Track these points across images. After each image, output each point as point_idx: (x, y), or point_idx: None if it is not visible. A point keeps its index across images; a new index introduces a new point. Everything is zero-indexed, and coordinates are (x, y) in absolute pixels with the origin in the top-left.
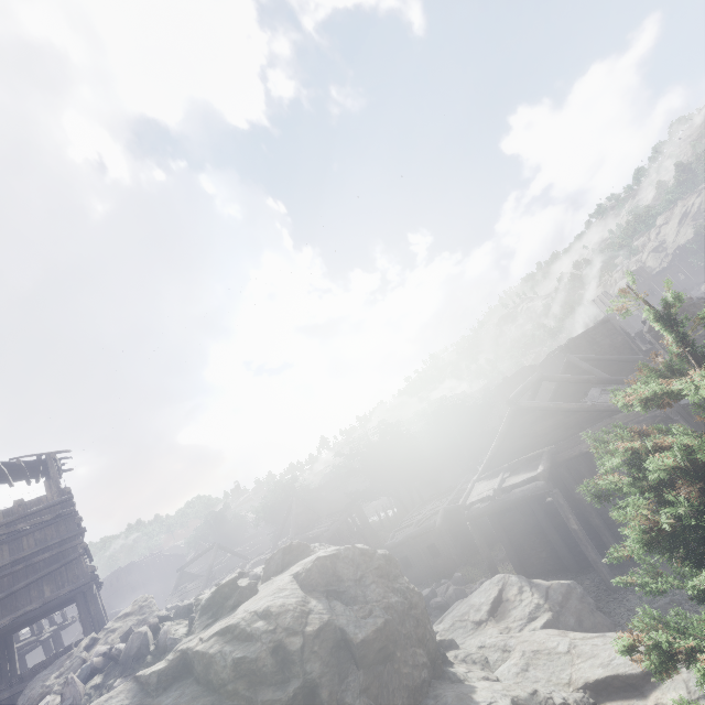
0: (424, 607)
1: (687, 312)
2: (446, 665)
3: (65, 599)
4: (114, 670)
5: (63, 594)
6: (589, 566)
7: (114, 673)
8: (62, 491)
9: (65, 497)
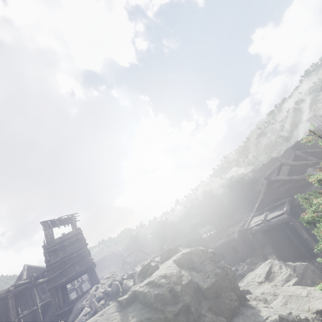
0: (233, 274)
1: None
2: (246, 301)
3: (84, 271)
4: (108, 298)
5: (83, 269)
6: (317, 256)
7: (108, 299)
8: (78, 229)
9: (79, 231)
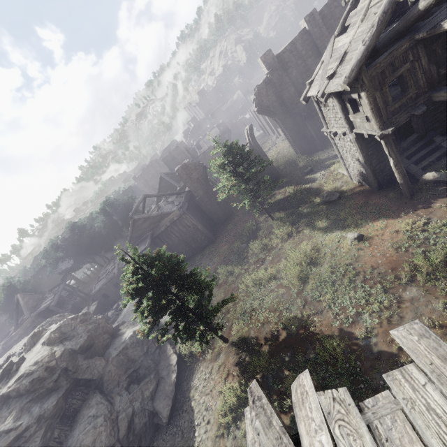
0: (105, 321)
1: (189, 167)
2: (120, 331)
3: None
4: None
5: None
6: None
7: None
8: None
9: None
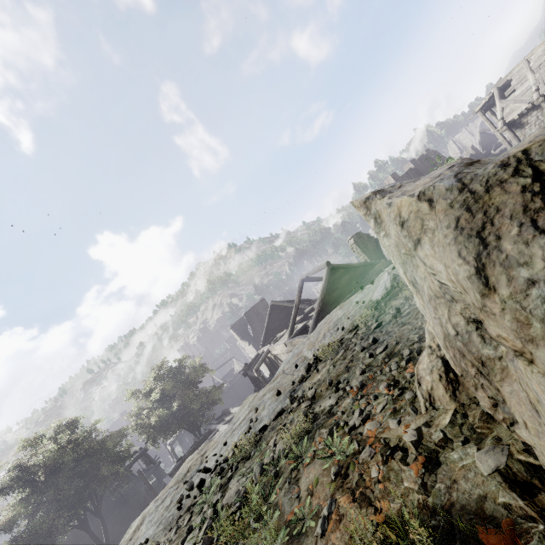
0: None
1: (362, 237)
2: None
3: None
4: None
5: None
6: None
7: None
8: None
9: None
